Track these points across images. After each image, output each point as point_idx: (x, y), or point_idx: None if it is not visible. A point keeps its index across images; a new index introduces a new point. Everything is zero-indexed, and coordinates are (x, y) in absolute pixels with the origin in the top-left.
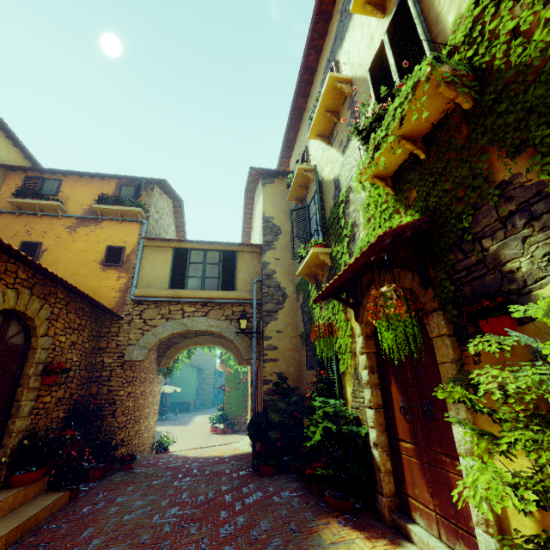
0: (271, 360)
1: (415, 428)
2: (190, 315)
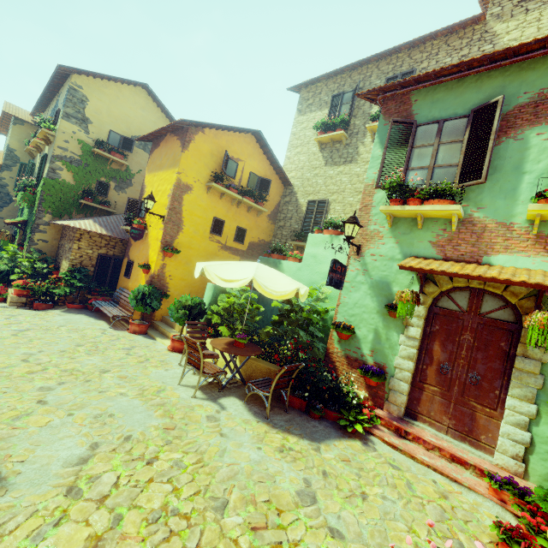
0: None
1: None
2: None
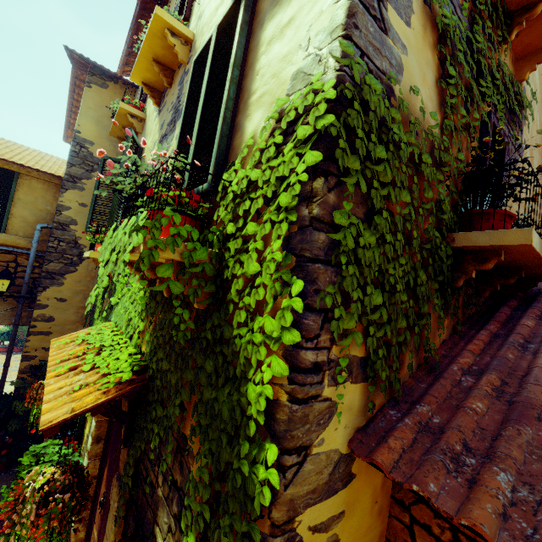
0: (41, 333)
1: (101, 530)
2: None
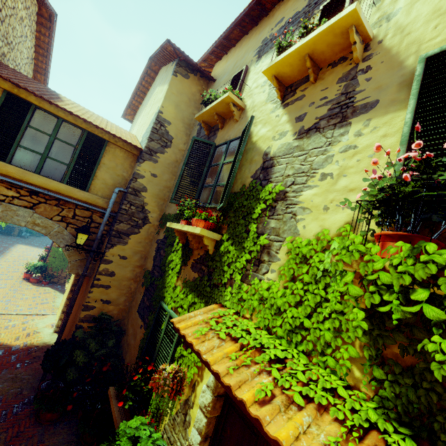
0: (103, 286)
1: None
2: (5, 200)
